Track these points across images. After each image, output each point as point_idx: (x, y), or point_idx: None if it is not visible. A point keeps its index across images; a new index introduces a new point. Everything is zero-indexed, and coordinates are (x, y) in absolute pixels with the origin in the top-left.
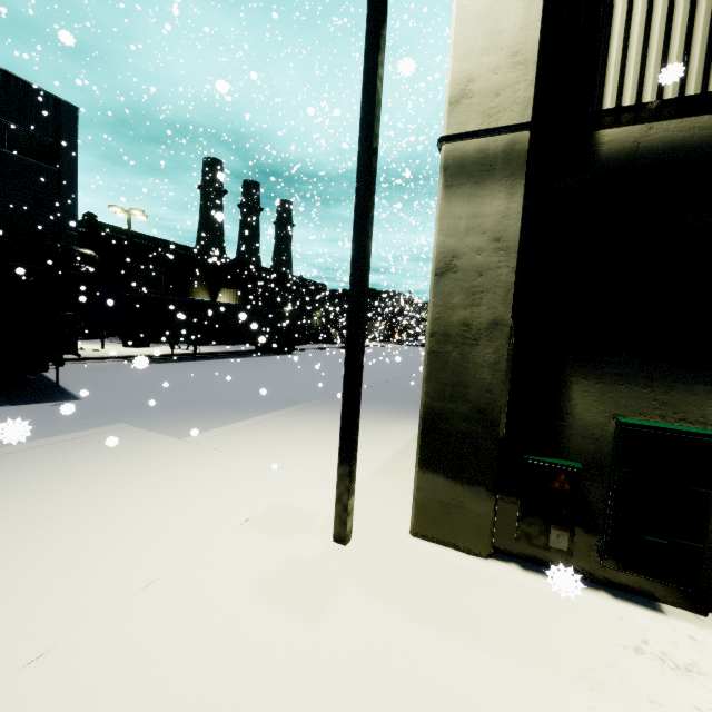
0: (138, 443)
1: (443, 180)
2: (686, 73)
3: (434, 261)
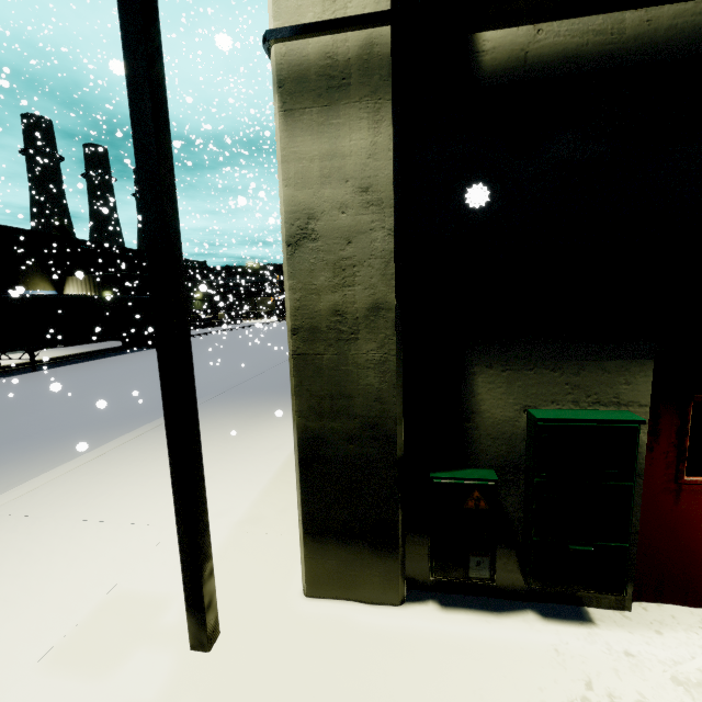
0: None
1: (279, 102)
2: None
3: (283, 226)
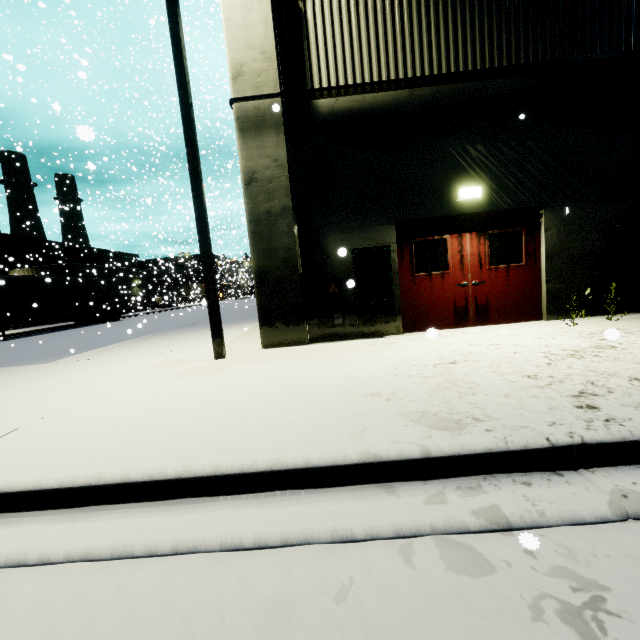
0: (6, 372)
1: (238, 126)
2: (346, 74)
3: (242, 177)
